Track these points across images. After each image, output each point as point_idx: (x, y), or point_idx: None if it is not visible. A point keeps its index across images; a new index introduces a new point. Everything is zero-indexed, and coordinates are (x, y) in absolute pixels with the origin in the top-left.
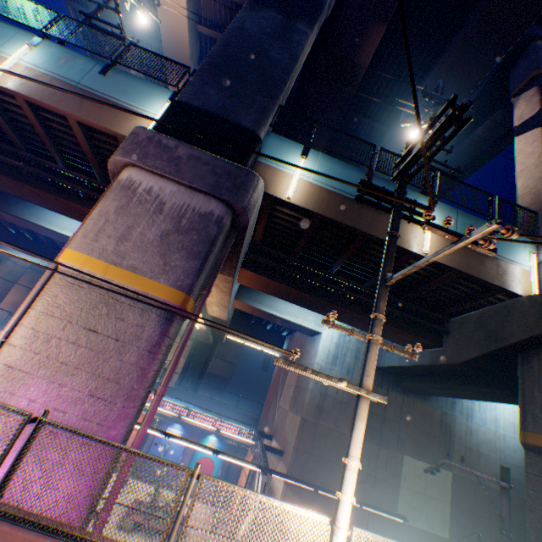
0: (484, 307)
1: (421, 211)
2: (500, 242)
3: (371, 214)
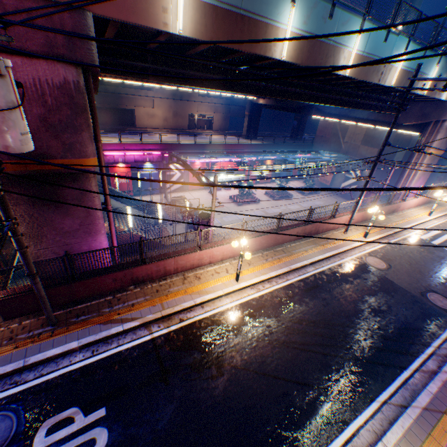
0: None
1: None
2: None
3: None
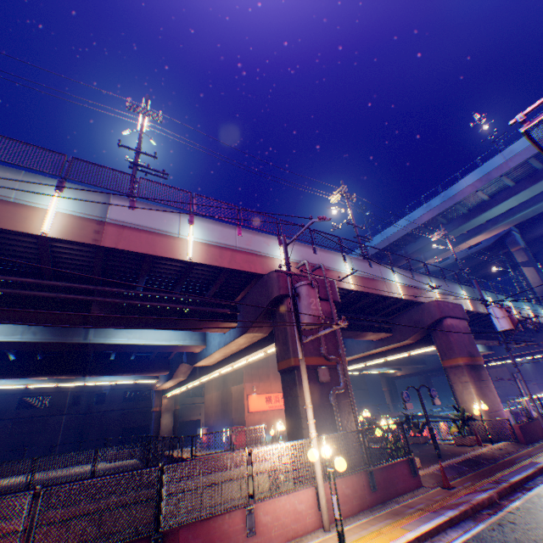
0: None
1: None
2: None
3: None
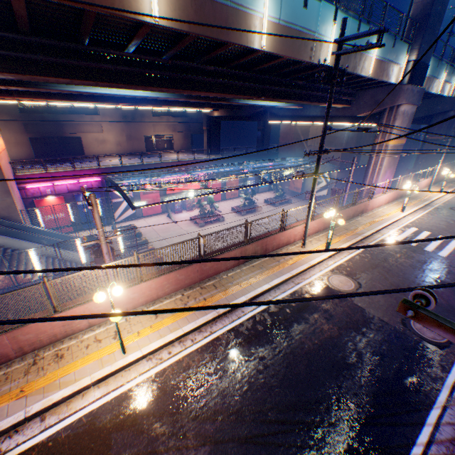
0: (431, 99)
1: (442, 74)
2: (451, 77)
3: (432, 83)
